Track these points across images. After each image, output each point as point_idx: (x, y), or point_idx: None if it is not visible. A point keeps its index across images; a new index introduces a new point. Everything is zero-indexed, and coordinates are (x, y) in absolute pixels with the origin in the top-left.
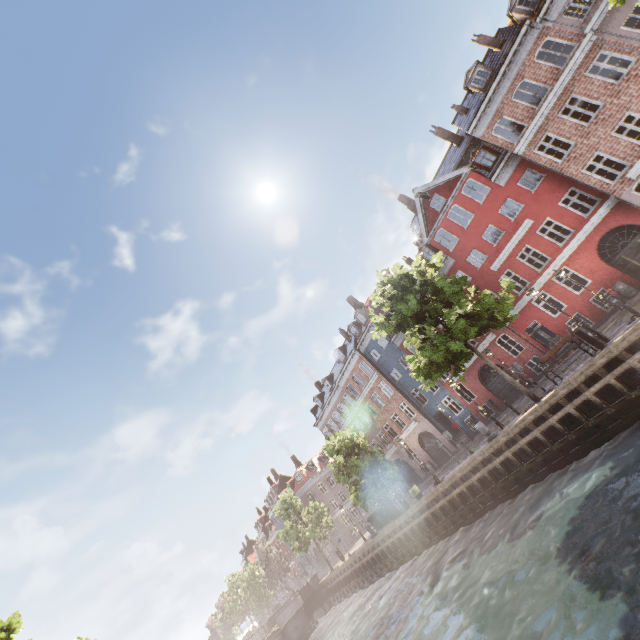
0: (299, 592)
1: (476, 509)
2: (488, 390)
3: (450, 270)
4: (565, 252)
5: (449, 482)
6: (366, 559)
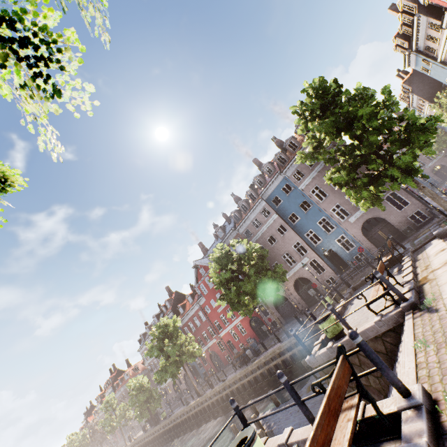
0: None
1: (178, 433)
2: (212, 362)
3: (204, 303)
4: (240, 318)
5: (170, 419)
6: (139, 445)
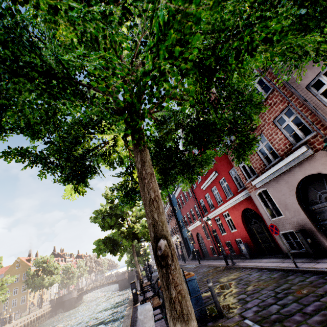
0: (128, 272)
1: None
2: (199, 245)
3: None
4: (226, 204)
5: None
6: None
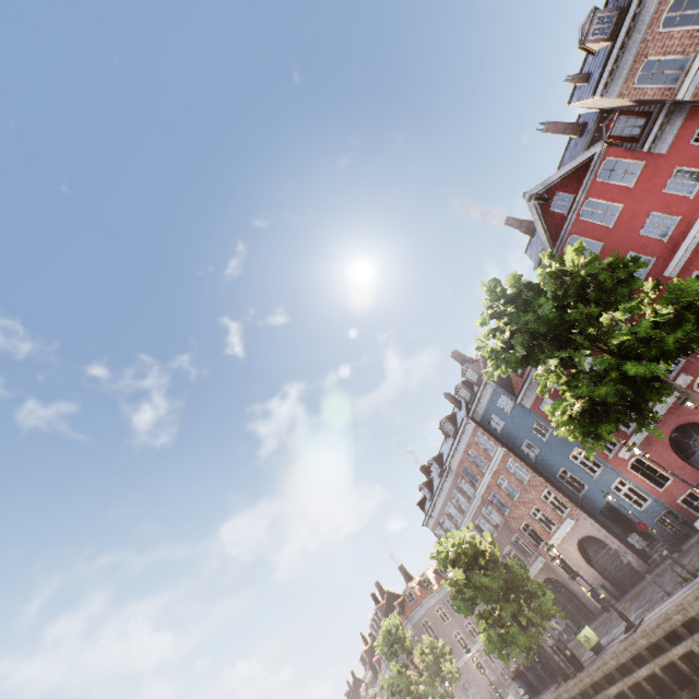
0: None
1: None
2: (693, 467)
3: None
4: None
5: (658, 630)
6: None
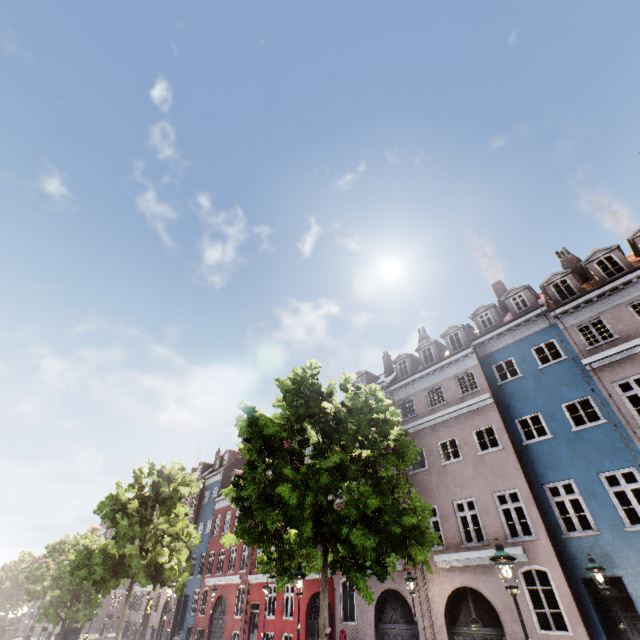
0: None
1: None
2: (211, 620)
3: None
4: None
5: None
6: None
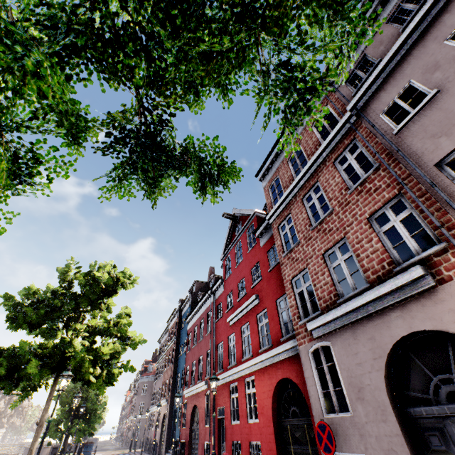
0: (52, 446)
1: None
2: (189, 432)
3: (220, 295)
4: (256, 361)
5: None
6: None
